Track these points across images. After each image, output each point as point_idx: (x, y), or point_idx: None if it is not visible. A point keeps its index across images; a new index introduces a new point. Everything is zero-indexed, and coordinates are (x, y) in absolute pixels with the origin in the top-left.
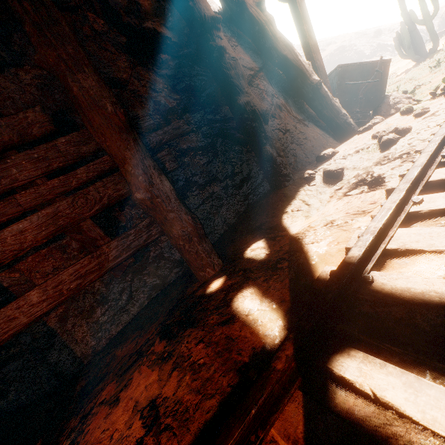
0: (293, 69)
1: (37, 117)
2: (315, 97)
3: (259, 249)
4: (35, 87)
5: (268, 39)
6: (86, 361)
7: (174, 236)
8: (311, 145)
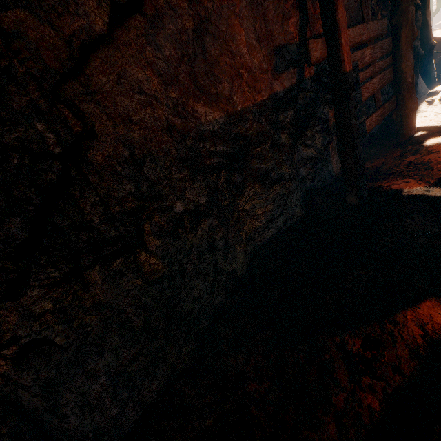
0: (426, 31)
1: (385, 24)
2: (427, 55)
3: (437, 124)
4: (356, 5)
5: (424, 7)
6: (336, 176)
7: (409, 107)
8: (420, 86)
